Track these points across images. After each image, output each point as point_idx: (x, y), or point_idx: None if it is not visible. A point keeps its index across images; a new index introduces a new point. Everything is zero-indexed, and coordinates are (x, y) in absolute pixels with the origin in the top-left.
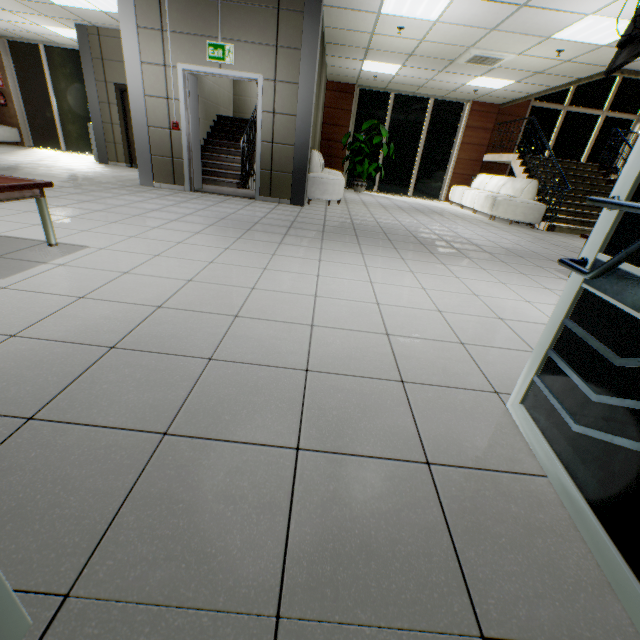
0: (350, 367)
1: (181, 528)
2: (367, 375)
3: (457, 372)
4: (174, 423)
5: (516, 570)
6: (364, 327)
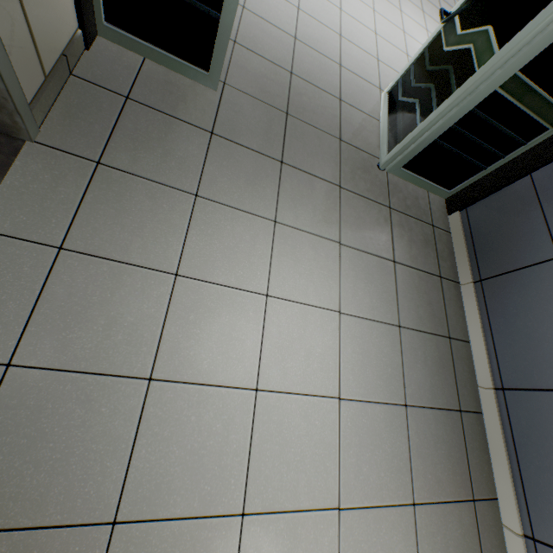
0: (317, 47)
1: (253, 81)
2: (325, 55)
3: (368, 73)
4: (237, 39)
5: (356, 135)
6: (328, 25)
